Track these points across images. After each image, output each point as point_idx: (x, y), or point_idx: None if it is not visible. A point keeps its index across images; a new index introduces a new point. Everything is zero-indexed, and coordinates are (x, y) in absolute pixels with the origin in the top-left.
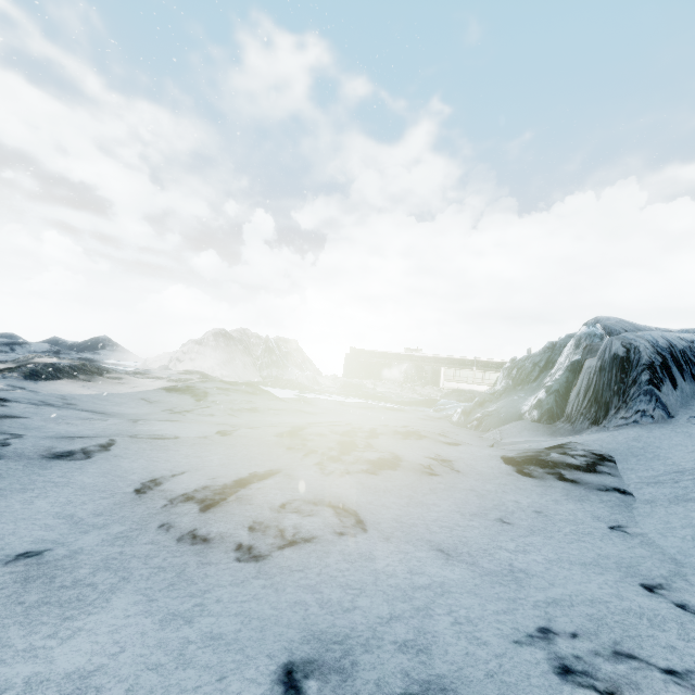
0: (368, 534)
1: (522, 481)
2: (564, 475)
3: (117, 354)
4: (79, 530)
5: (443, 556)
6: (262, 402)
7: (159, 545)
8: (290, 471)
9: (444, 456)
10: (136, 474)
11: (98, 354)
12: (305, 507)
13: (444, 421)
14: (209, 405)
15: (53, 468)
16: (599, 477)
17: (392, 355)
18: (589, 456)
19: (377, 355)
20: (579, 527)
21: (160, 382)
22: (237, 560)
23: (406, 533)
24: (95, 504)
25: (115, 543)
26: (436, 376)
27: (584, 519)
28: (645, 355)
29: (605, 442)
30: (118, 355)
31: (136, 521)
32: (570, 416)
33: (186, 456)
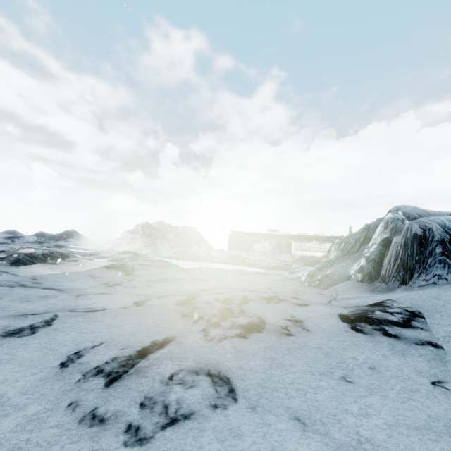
0: (238, 405)
1: (356, 337)
2: (387, 330)
3: (81, 241)
4: (2, 413)
5: (300, 426)
6: (171, 273)
7: (62, 428)
8: (181, 339)
9: (297, 317)
10: (66, 346)
11: (68, 241)
12: (189, 377)
13: (296, 281)
14: (133, 278)
15: (3, 345)
16: (415, 331)
17: (259, 234)
18: (404, 313)
19: (249, 235)
20: (407, 383)
21: (103, 262)
22: (124, 445)
23: (269, 400)
24: (24, 381)
25: (26, 428)
26: (288, 247)
27: (410, 375)
28: (437, 234)
29: (414, 300)
30: (81, 242)
31: (51, 400)
32: (384, 278)
33: (107, 326)
